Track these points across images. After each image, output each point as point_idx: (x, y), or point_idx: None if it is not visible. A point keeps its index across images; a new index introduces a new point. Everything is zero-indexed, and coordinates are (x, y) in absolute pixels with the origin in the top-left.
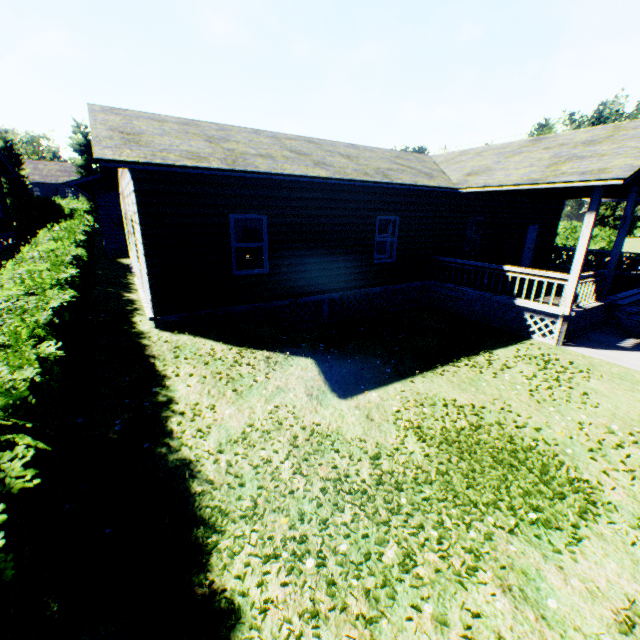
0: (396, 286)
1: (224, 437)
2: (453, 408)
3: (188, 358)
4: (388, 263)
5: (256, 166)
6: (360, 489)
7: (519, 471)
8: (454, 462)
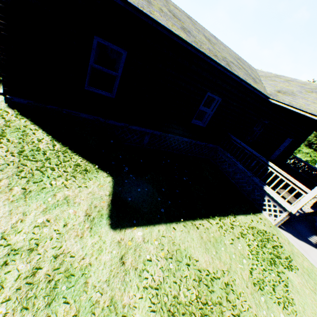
0: (198, 142)
1: None
2: (193, 269)
3: (10, 140)
4: (200, 126)
5: None
6: None
7: None
8: None
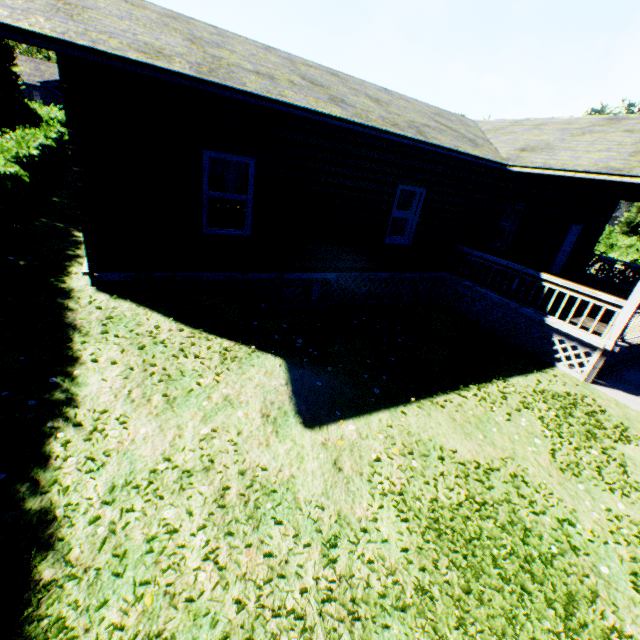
0: (406, 274)
1: (123, 475)
2: (451, 464)
3: (120, 336)
4: (402, 245)
5: (242, 83)
6: (294, 614)
7: (534, 603)
8: (442, 572)
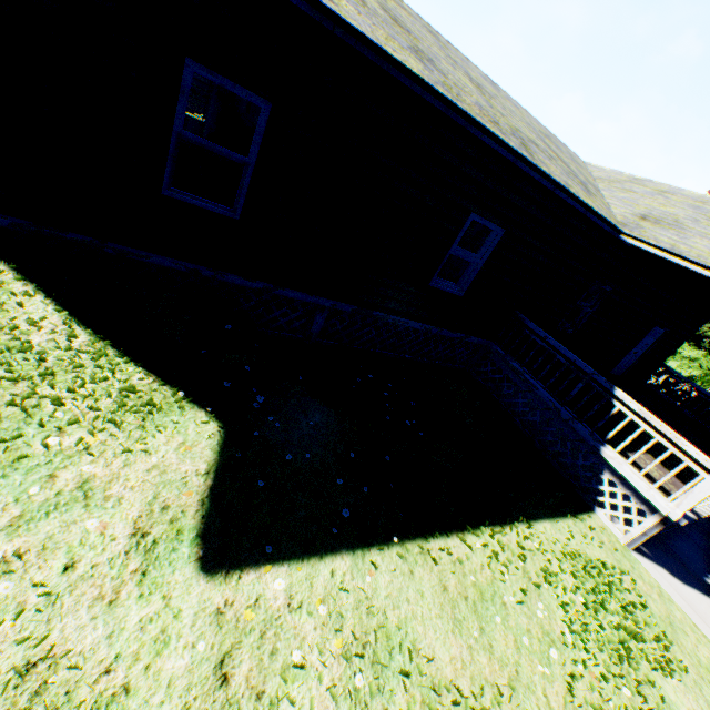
0: (444, 332)
1: None
2: (418, 688)
3: None
4: (450, 294)
5: None
6: None
7: None
8: None
